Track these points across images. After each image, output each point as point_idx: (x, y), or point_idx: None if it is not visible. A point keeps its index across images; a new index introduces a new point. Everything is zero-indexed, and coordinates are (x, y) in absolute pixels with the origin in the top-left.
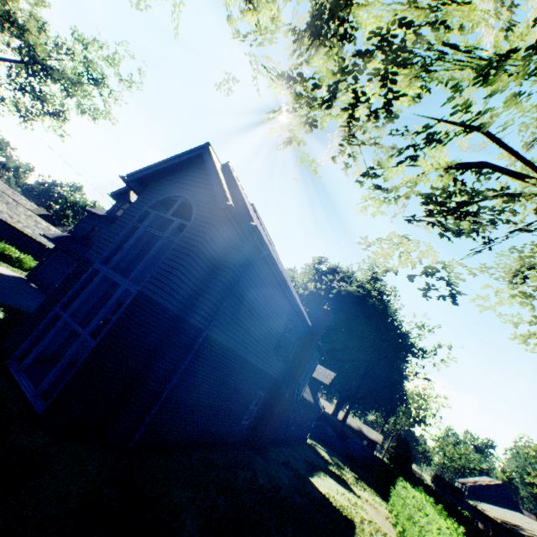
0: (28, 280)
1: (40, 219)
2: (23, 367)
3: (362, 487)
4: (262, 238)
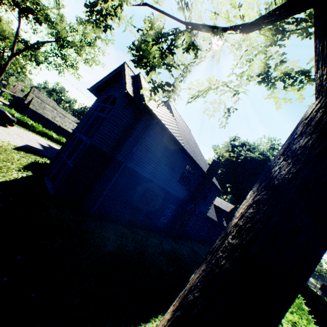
0: None
1: (75, 124)
2: (49, 178)
3: None
4: (151, 111)
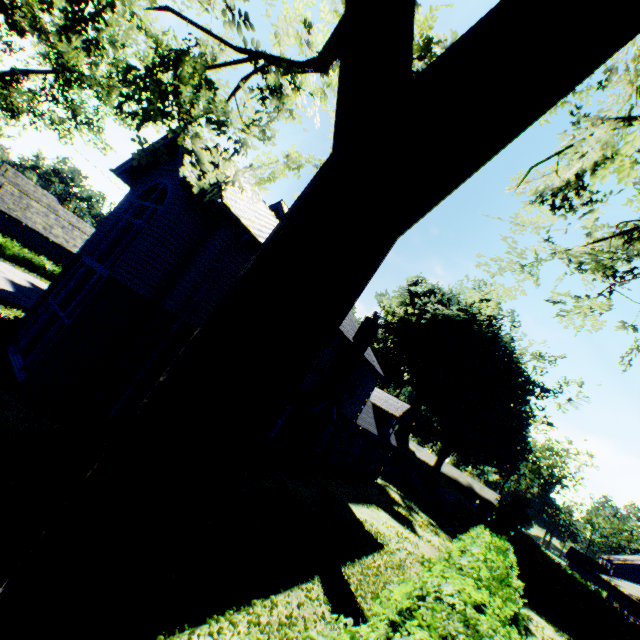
0: None
1: None
2: (19, 349)
3: (432, 532)
4: (235, 219)
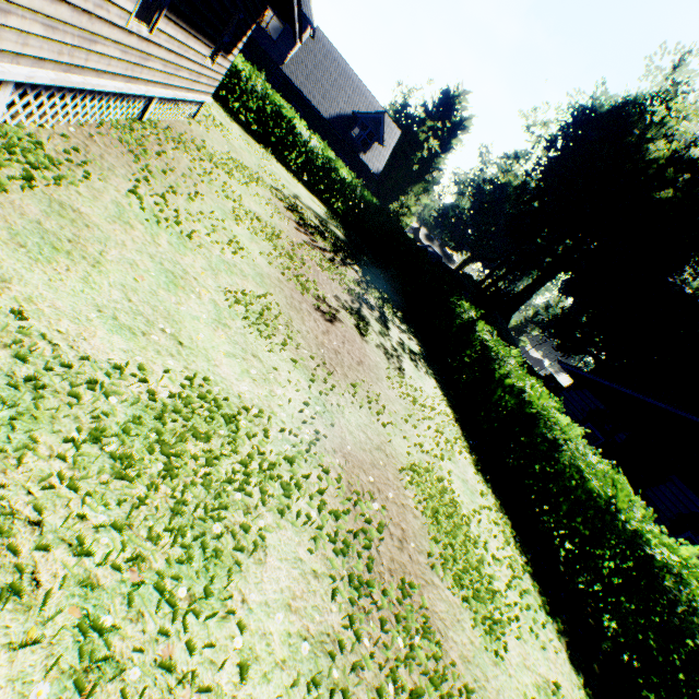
0: None
1: None
2: None
3: None
4: None
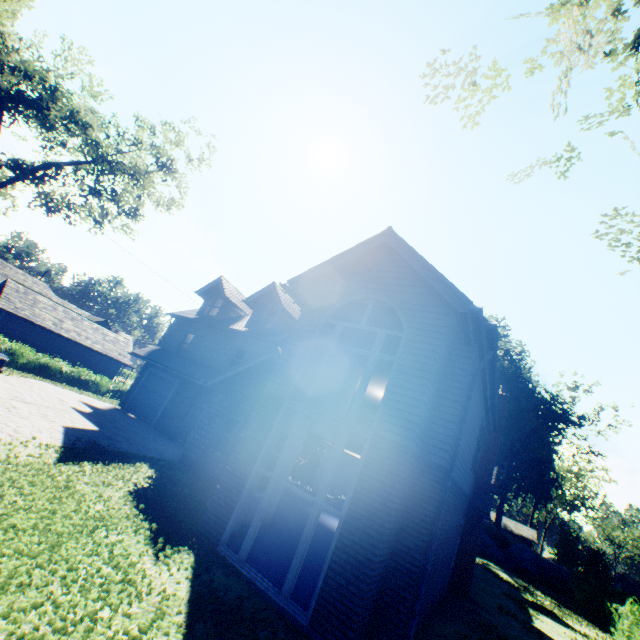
0: (123, 410)
1: (107, 330)
2: (244, 554)
3: (573, 619)
4: (495, 338)
